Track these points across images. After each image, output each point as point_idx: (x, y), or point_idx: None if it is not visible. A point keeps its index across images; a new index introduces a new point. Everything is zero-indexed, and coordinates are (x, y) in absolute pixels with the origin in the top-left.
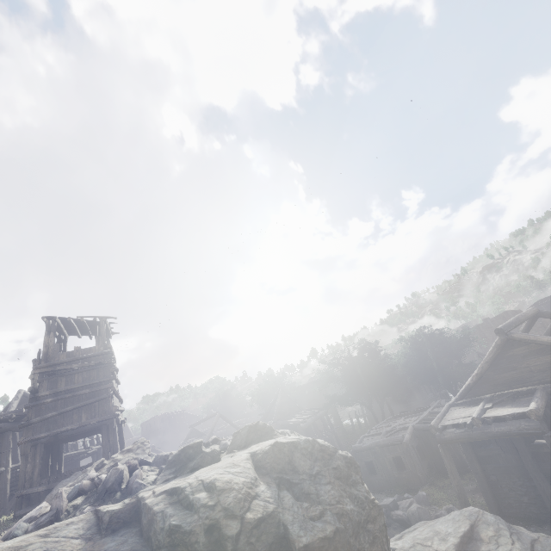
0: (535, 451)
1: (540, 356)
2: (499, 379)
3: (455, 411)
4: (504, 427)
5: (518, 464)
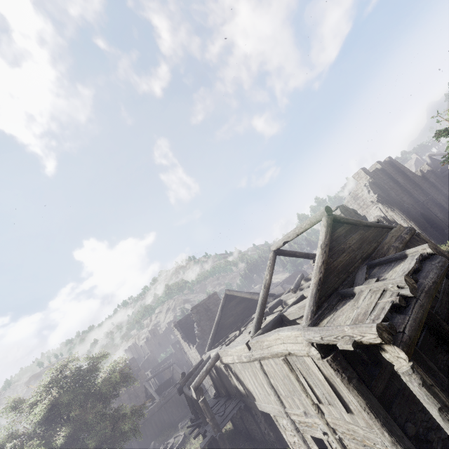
0: None
1: (353, 235)
2: (338, 265)
3: (335, 319)
4: (431, 274)
5: None
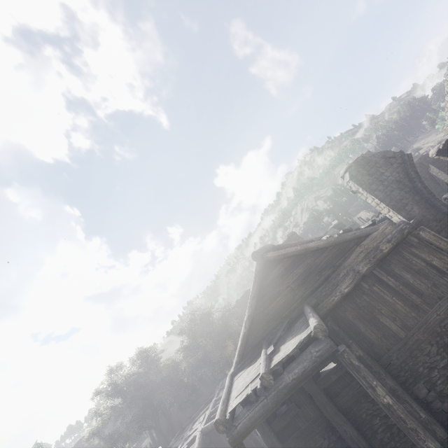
0: (326, 386)
1: (294, 270)
2: (269, 313)
3: (239, 379)
4: (298, 368)
5: (317, 415)
